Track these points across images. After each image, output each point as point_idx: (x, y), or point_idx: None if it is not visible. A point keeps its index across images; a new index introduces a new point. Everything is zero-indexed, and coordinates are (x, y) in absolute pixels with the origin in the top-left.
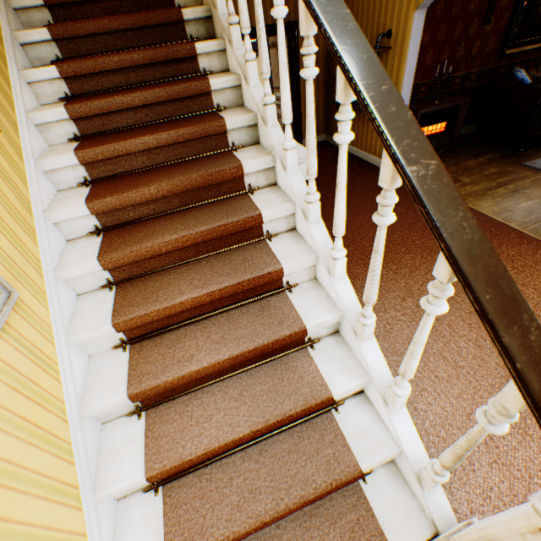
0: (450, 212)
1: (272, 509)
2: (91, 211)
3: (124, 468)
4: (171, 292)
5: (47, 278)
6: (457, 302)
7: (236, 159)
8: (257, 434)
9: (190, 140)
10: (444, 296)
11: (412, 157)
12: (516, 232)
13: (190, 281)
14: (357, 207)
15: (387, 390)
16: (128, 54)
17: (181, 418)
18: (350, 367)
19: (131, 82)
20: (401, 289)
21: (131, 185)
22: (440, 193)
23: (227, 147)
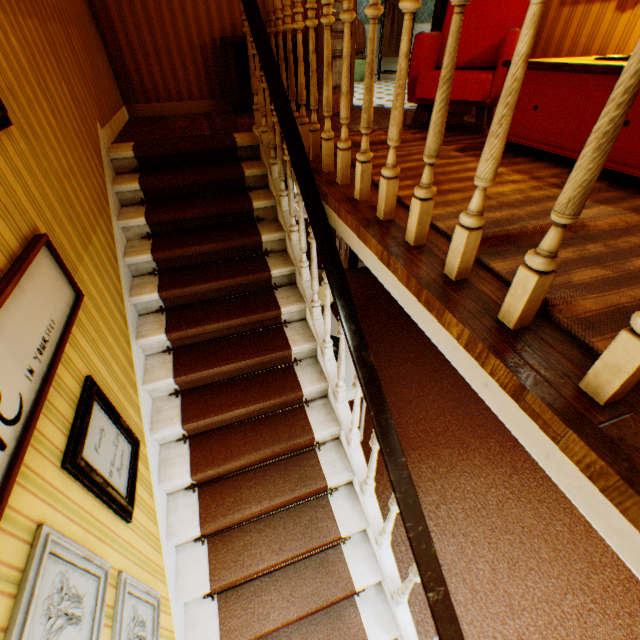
0: (448, 625)
1: None
2: (194, 480)
3: None
4: (254, 555)
5: (165, 553)
6: (482, 515)
7: (309, 426)
8: None
9: (273, 405)
10: None
11: (431, 584)
12: None
13: (269, 543)
14: (406, 374)
15: None
16: (225, 322)
17: None
18: (386, 620)
19: (223, 334)
20: (436, 493)
21: (225, 453)
22: (444, 612)
23: (301, 402)
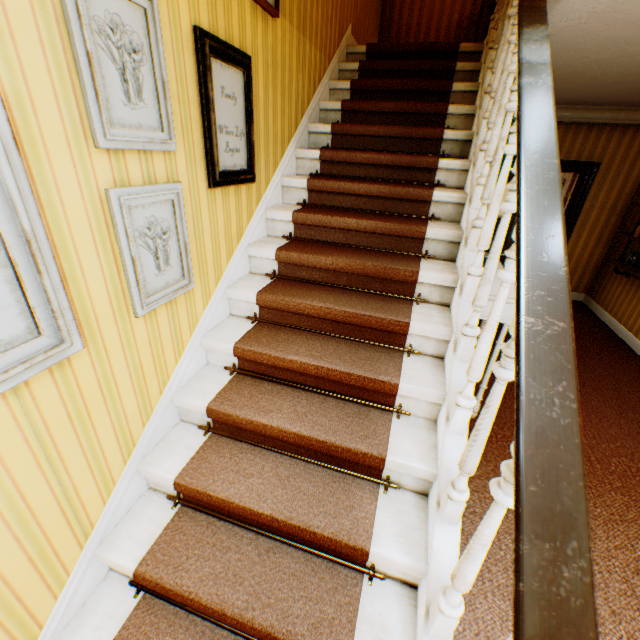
0: (547, 380)
1: (239, 608)
2: (276, 258)
3: (168, 462)
4: (290, 347)
5: (219, 289)
6: None
7: (417, 265)
8: (274, 523)
9: (386, 234)
10: (512, 480)
11: (536, 309)
12: None
13: (310, 348)
14: None
15: (434, 595)
16: (376, 154)
17: (230, 457)
18: (412, 539)
19: (369, 175)
20: None
21: (316, 251)
22: (547, 357)
23: (419, 253)
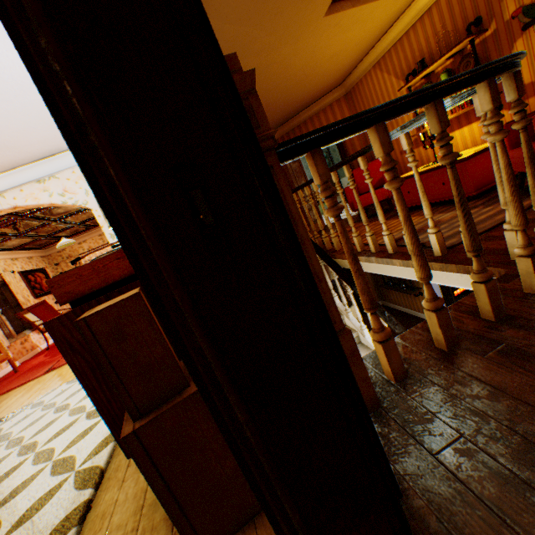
0: None
1: None
2: None
3: None
4: None
5: None
6: None
7: None
8: None
9: None
10: None
11: None
12: None
13: None
14: None
15: None
16: None
17: None
18: None
19: None
20: None
21: None
22: None
23: None
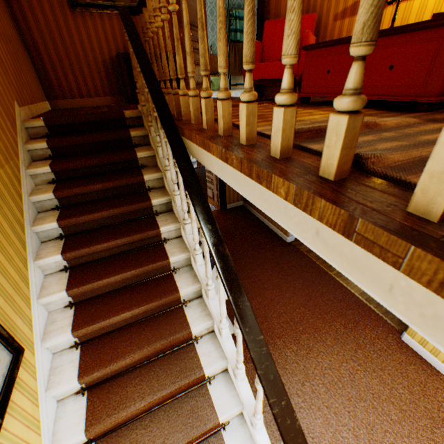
0: None
1: None
2: (81, 383)
3: None
4: None
5: None
6: (339, 387)
7: (187, 322)
8: None
9: (155, 307)
10: None
11: None
12: (375, 313)
13: (153, 439)
14: (267, 280)
15: None
16: (114, 241)
17: None
18: None
19: (113, 252)
20: (301, 372)
21: (112, 354)
22: None
23: (180, 302)
